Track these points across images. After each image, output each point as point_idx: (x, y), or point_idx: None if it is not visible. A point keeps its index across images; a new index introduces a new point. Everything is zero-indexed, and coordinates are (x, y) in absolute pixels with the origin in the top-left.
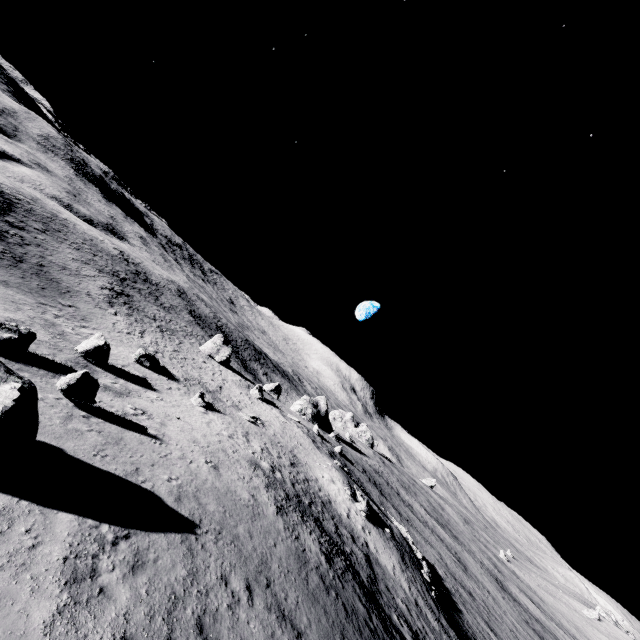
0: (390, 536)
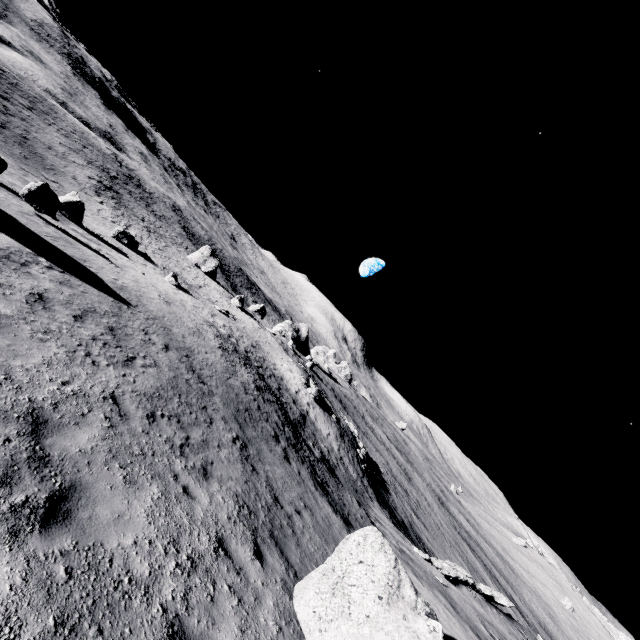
0: (335, 421)
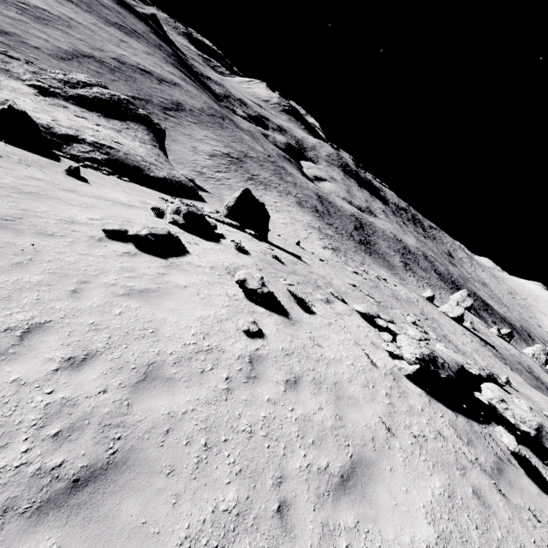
0: None
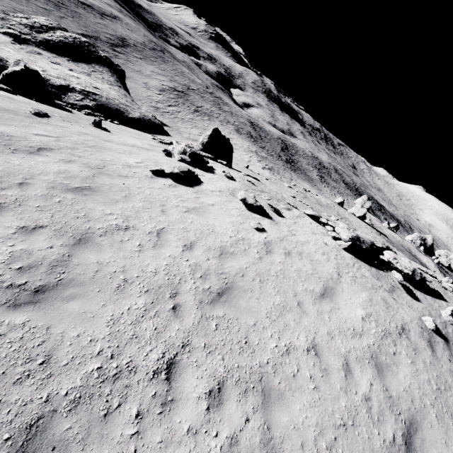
0: None
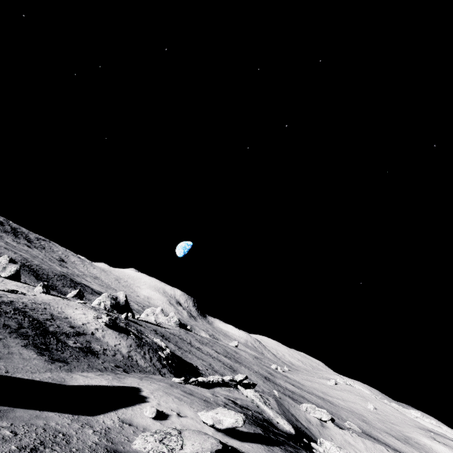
0: (135, 338)
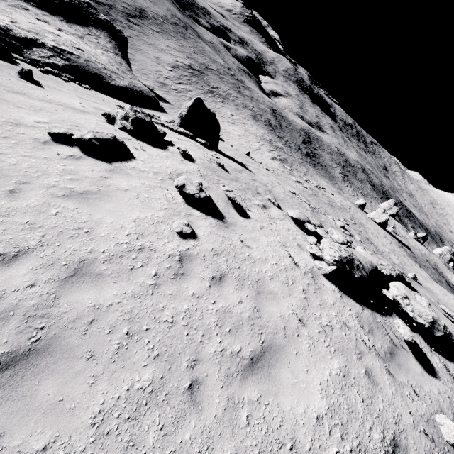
0: None
